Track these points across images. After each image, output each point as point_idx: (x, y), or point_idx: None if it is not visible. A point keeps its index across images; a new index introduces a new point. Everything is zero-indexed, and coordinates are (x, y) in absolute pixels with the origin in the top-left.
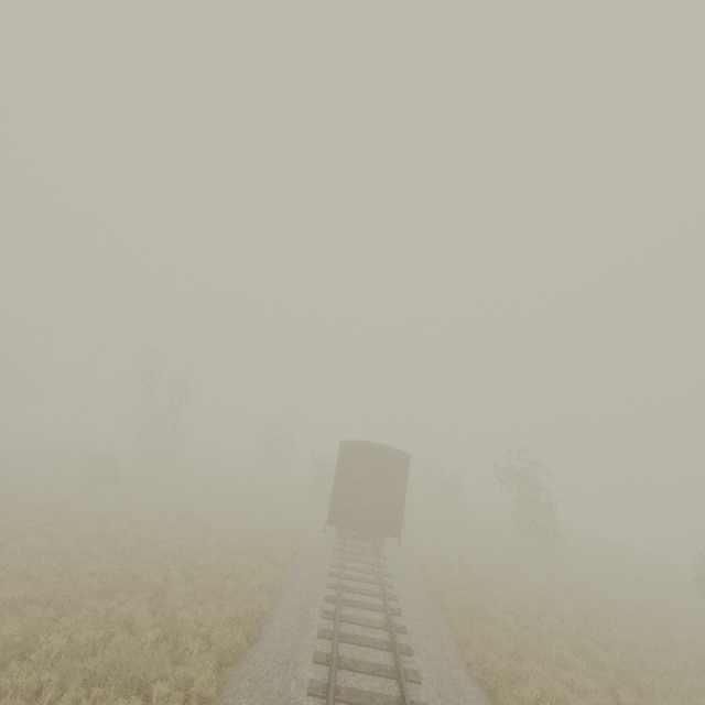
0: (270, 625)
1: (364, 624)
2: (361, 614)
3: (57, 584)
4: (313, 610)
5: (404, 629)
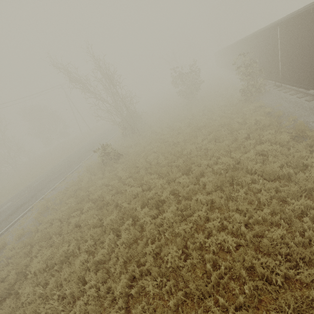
0: None
1: None
2: None
3: None
4: None
5: None
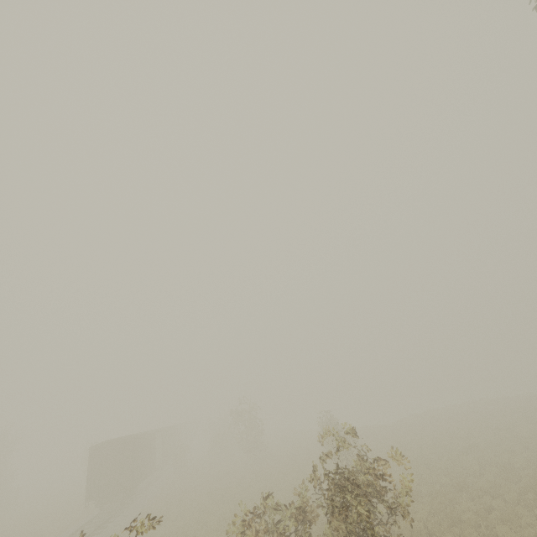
0: None
1: None
2: None
3: None
4: None
5: None
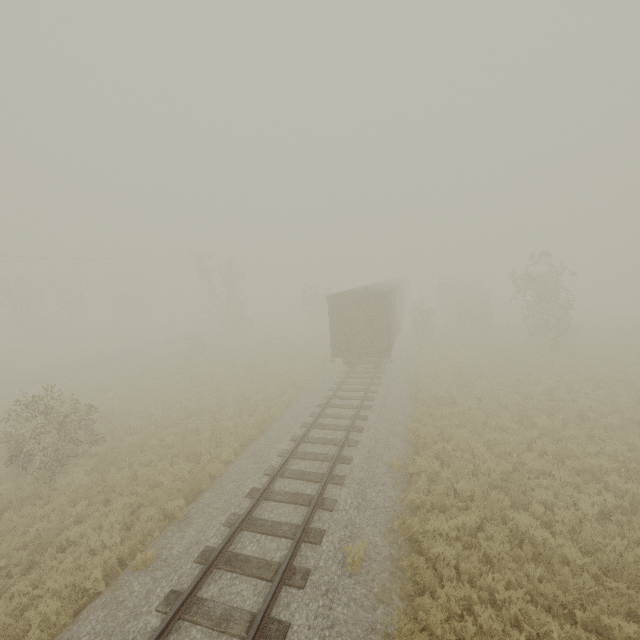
0: (276, 424)
1: (336, 417)
2: (340, 411)
3: (162, 415)
4: (306, 413)
5: (366, 418)
